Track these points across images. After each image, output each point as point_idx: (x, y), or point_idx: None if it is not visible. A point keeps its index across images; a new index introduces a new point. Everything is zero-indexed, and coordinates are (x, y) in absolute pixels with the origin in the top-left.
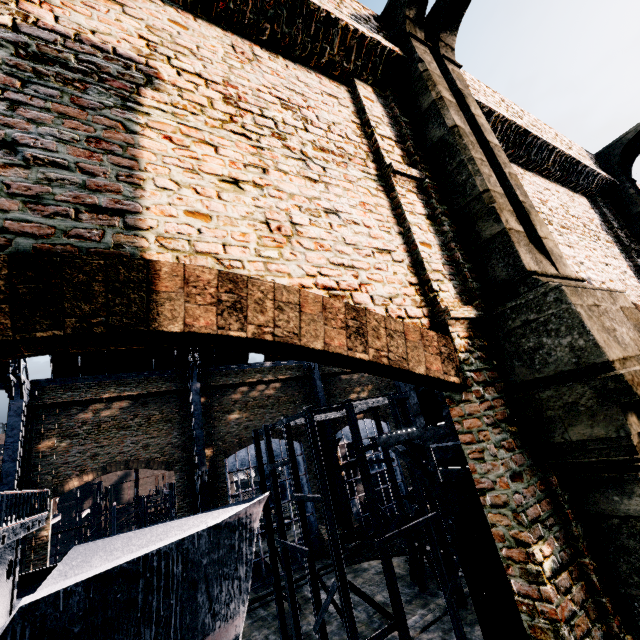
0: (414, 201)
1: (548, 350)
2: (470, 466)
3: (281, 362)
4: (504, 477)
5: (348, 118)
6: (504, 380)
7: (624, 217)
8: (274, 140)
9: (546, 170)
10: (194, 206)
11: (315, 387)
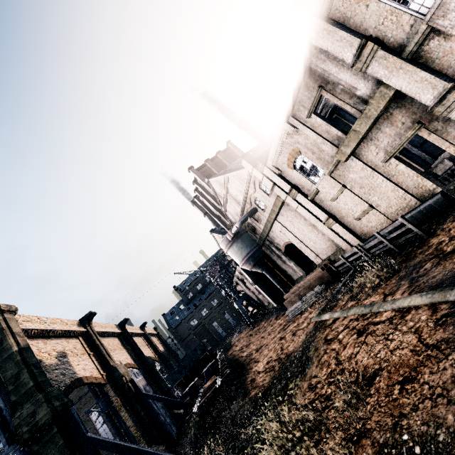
0: (94, 358)
1: (116, 375)
2: (109, 394)
3: None
4: (113, 392)
5: (80, 345)
6: (111, 382)
7: (126, 340)
8: (78, 356)
9: (108, 336)
10: (78, 369)
11: None
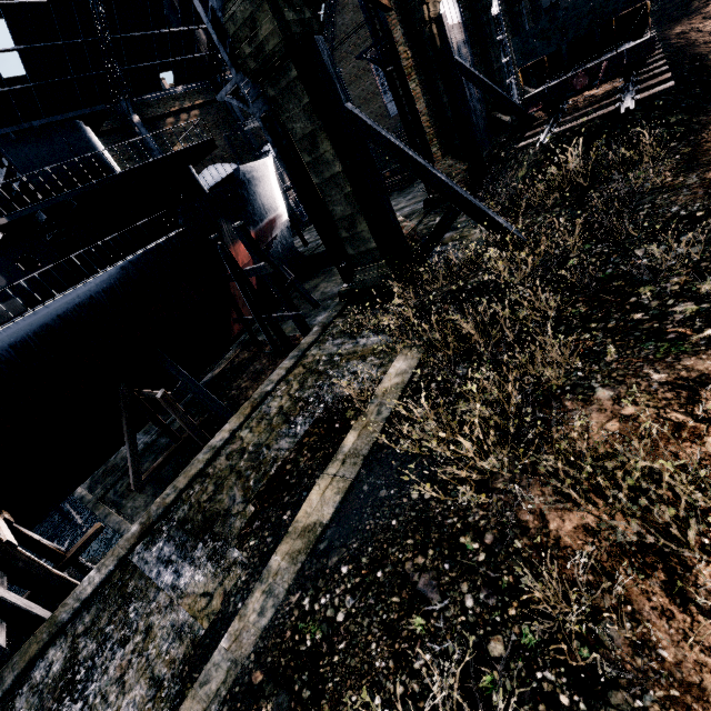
0: None
1: None
2: (394, 37)
3: (190, 86)
4: (402, 35)
5: None
6: (400, 8)
7: None
8: None
9: None
10: None
11: (231, 109)
